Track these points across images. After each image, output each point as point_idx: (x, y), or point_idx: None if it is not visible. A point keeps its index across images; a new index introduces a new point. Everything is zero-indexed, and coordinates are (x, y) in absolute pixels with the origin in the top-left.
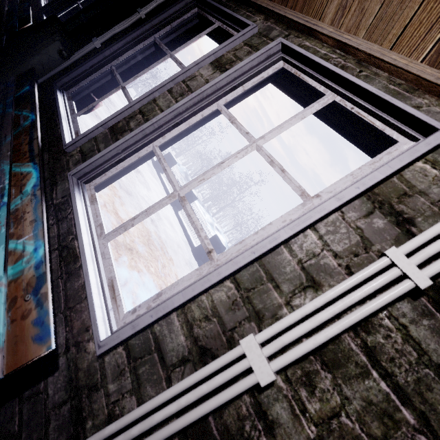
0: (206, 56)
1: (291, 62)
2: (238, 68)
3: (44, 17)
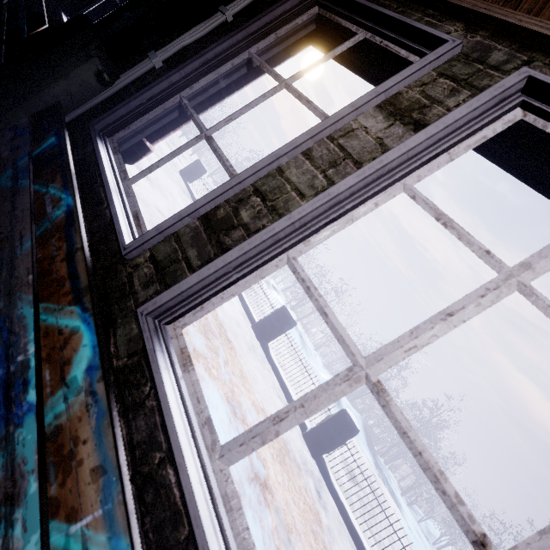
0: (372, 94)
1: (547, 112)
2: (450, 122)
3: (62, 15)
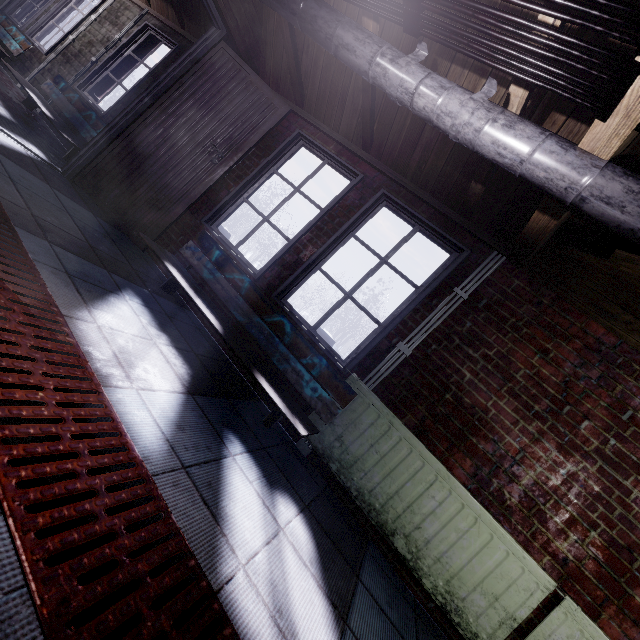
0: None
1: None
2: None
3: None
